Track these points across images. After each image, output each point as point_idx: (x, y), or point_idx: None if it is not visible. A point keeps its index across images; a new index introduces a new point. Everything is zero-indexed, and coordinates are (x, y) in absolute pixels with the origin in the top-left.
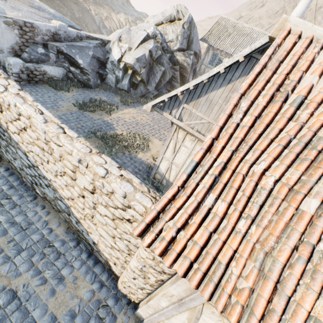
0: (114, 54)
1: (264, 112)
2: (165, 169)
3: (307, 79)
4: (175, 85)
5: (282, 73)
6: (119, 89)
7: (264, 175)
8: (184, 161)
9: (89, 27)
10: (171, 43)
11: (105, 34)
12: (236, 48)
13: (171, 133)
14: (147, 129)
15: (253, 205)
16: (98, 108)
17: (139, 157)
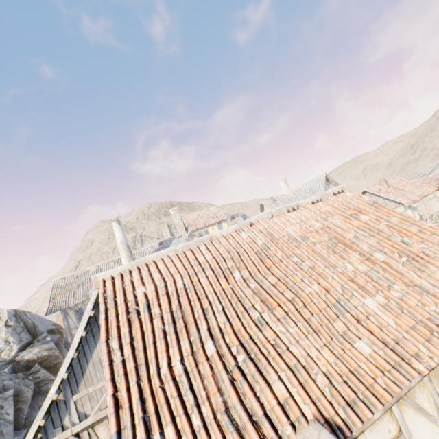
0: None
1: (133, 333)
2: None
3: (139, 292)
4: (50, 386)
5: (122, 303)
6: None
7: (173, 366)
8: None
9: None
10: (2, 353)
11: None
12: None
13: None
14: None
15: (187, 395)
16: None
17: None
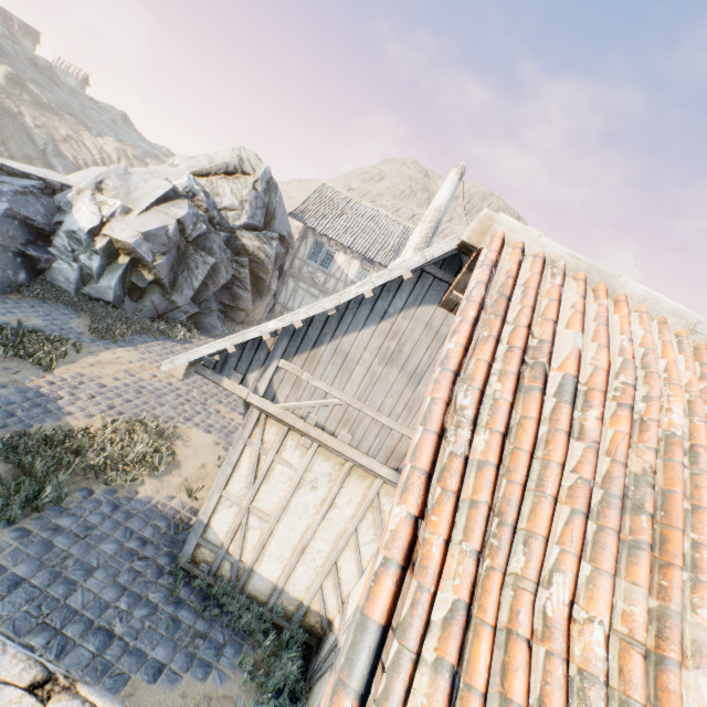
0: (79, 217)
1: (512, 418)
2: (228, 531)
3: (564, 338)
4: (241, 294)
5: (520, 324)
6: (89, 298)
7: (572, 619)
8: (286, 502)
9: (12, 147)
10: (230, 212)
11: (59, 169)
12: (357, 237)
13: (246, 431)
14: (169, 405)
15: None
16: (6, 352)
17: (142, 495)
